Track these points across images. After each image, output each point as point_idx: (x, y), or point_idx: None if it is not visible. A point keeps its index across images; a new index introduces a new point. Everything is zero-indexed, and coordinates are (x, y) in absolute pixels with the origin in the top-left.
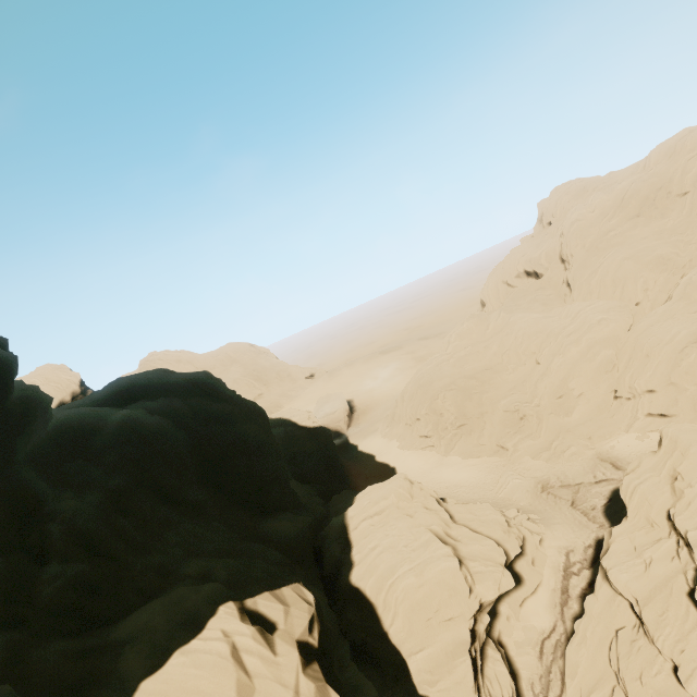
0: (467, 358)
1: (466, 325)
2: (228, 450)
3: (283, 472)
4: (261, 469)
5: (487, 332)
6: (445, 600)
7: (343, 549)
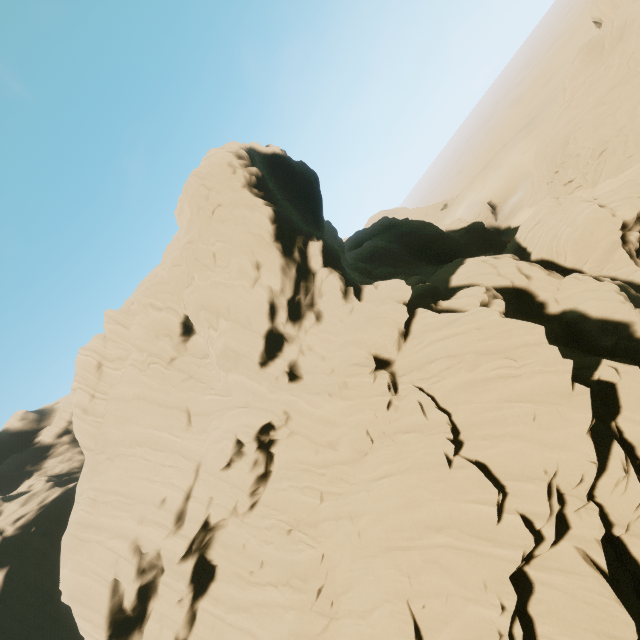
0: (588, 92)
1: (577, 61)
2: (423, 244)
3: (462, 243)
4: (448, 245)
5: (603, 53)
6: (594, 227)
7: (521, 254)
